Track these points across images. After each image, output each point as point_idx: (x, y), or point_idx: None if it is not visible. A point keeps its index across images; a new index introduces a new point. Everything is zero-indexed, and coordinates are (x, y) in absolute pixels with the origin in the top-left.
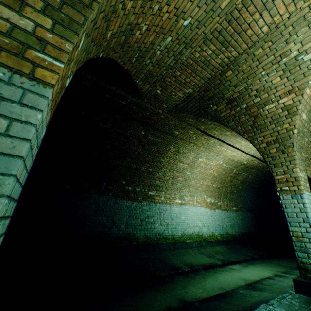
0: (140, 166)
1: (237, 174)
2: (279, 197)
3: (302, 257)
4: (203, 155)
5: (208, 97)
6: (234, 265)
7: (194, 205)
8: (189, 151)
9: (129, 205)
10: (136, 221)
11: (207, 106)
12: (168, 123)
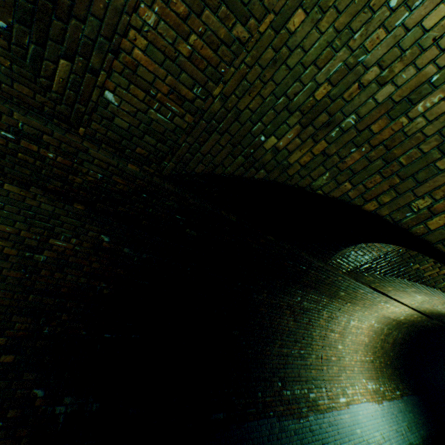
0: (291, 349)
1: (387, 335)
2: None
3: None
4: (356, 315)
5: (409, 255)
6: None
7: (360, 402)
8: (342, 313)
9: (296, 429)
10: None
11: (405, 264)
12: (340, 284)
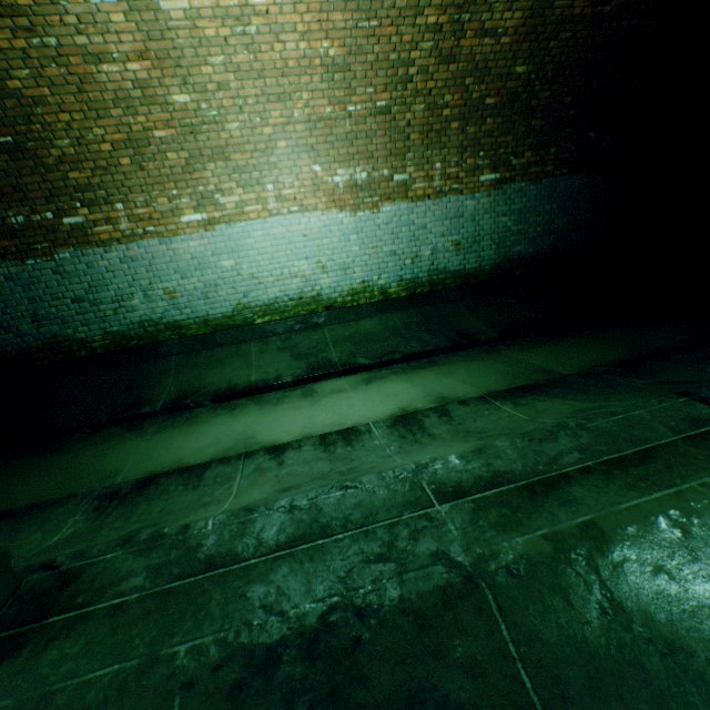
0: None
1: (469, 5)
2: None
3: None
4: None
5: None
6: (347, 378)
7: (269, 216)
8: None
9: (15, 274)
10: (61, 308)
11: None
12: None
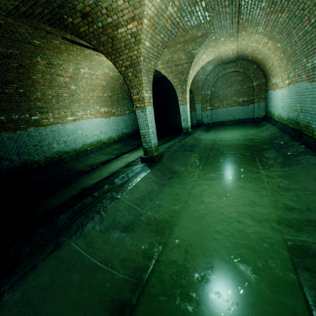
0: (3, 89)
1: None
2: (135, 112)
3: (145, 146)
4: (85, 65)
5: (57, 4)
6: (125, 155)
7: (89, 119)
8: (66, 62)
9: (11, 137)
10: (29, 149)
11: (61, 16)
12: (17, 31)
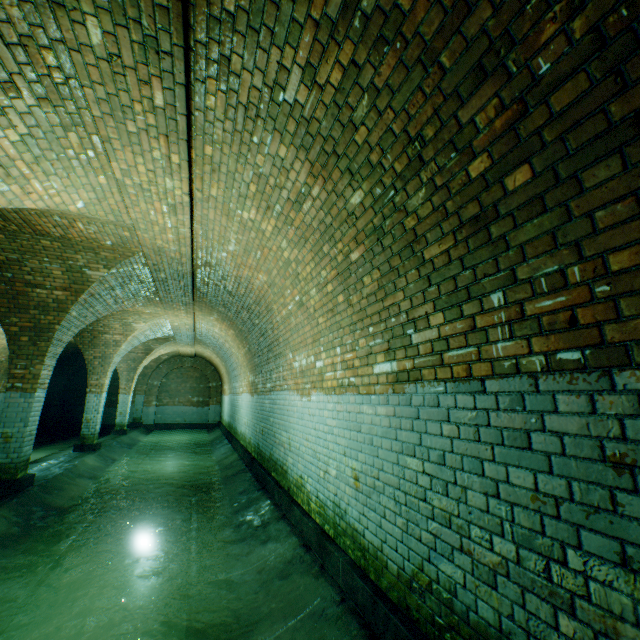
0: None
1: None
2: (88, 395)
3: (86, 431)
4: None
5: None
6: None
7: None
8: None
9: None
10: None
11: None
12: None
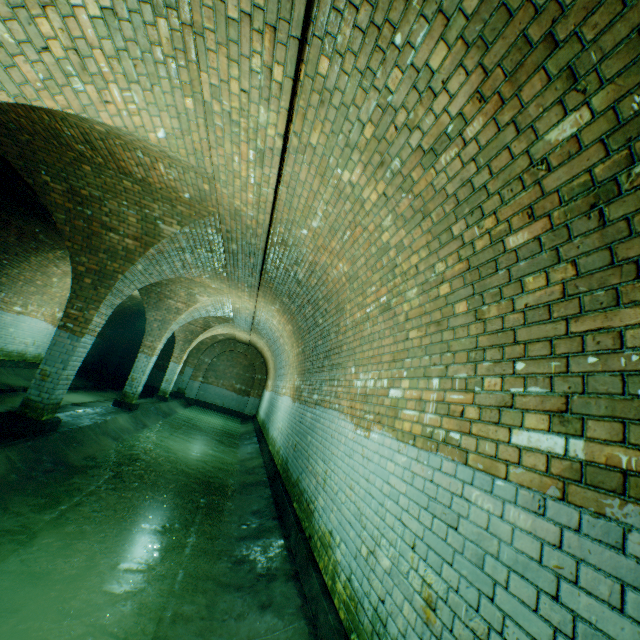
0: None
1: None
2: (140, 354)
3: (128, 389)
4: None
5: None
6: None
7: (36, 318)
8: None
9: None
10: None
11: None
12: None
